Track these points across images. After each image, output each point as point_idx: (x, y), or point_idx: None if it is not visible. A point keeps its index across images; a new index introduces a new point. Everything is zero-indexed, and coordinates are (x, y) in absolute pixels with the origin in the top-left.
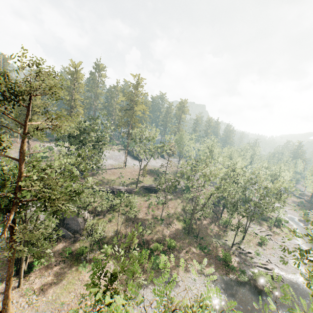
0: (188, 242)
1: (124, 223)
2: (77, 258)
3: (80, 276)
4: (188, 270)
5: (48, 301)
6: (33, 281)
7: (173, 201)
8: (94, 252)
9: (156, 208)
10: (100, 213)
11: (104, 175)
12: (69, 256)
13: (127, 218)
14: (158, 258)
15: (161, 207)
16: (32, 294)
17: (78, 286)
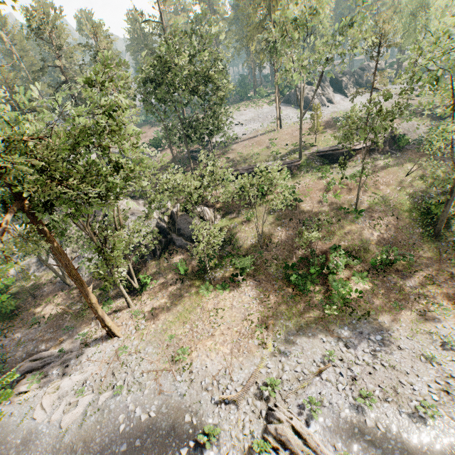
0: (434, 255)
1: (274, 222)
2: (199, 277)
3: (201, 302)
4: (430, 316)
5: (157, 330)
6: (144, 302)
7: (393, 169)
8: (224, 269)
9: (345, 190)
10: (231, 210)
11: (242, 149)
12: (188, 273)
13: (279, 214)
14: (346, 285)
15: (357, 186)
16: (141, 318)
17: (196, 317)
